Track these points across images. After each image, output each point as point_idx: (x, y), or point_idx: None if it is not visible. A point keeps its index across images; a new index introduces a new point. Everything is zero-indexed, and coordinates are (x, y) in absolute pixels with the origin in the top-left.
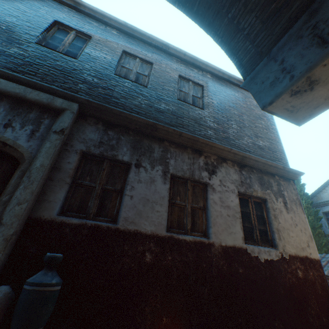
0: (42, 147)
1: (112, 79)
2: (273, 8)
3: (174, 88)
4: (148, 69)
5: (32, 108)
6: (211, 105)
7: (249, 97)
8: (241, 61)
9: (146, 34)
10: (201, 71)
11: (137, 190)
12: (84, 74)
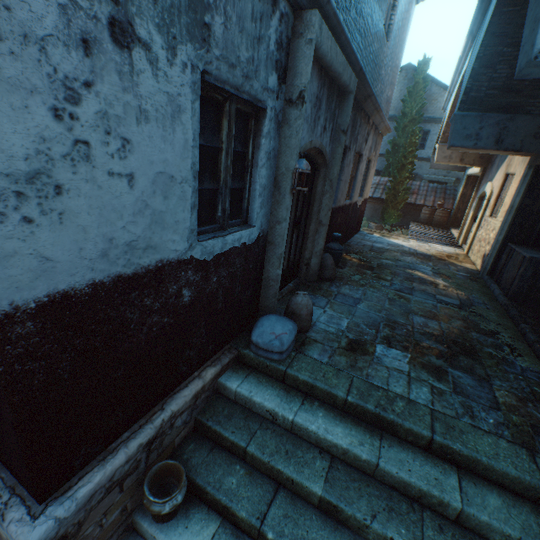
0: (334, 152)
1: None
2: (514, 84)
3: None
4: None
5: (334, 91)
6: (393, 30)
7: None
8: (470, 92)
9: None
10: None
11: (345, 175)
12: None
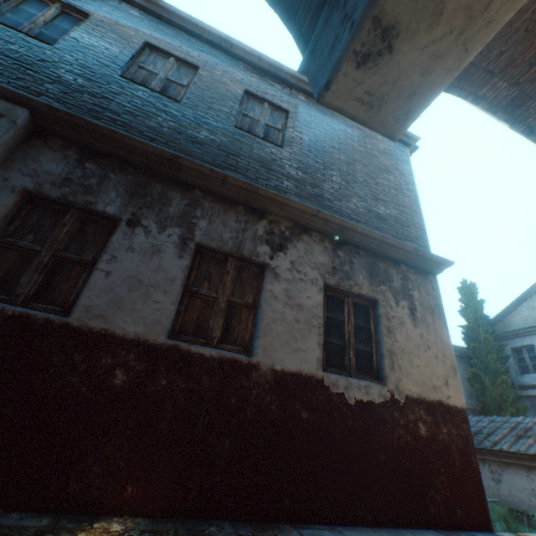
0: None
1: (114, 84)
2: None
3: (231, 108)
4: (190, 77)
5: None
6: (297, 141)
7: (372, 137)
8: (302, 29)
9: (192, 19)
10: (289, 88)
11: (122, 263)
12: (59, 69)
